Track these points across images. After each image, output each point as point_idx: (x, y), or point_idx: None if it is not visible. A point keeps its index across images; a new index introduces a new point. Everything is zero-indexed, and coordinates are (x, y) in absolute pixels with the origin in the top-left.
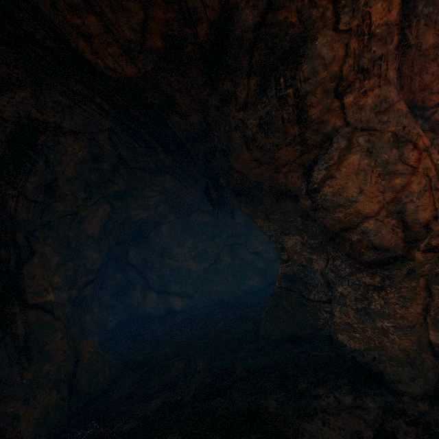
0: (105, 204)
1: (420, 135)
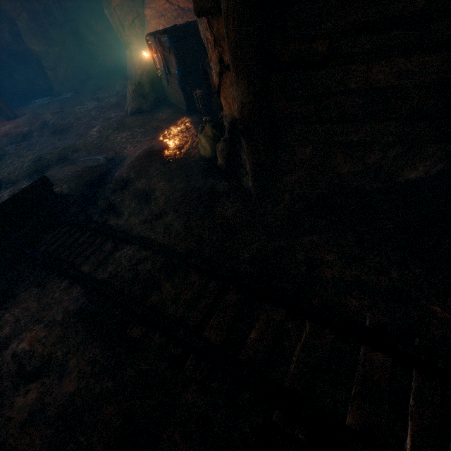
0: None
1: (111, 2)
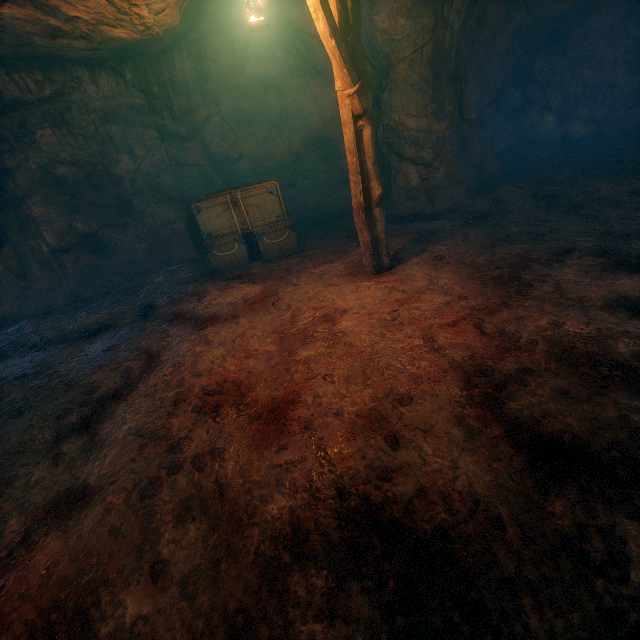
0: (520, 9)
1: None
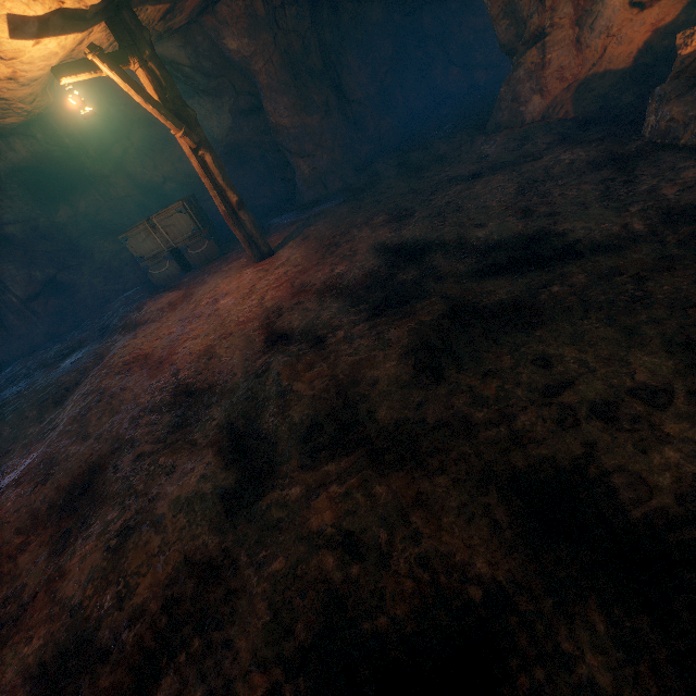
0: None
1: None
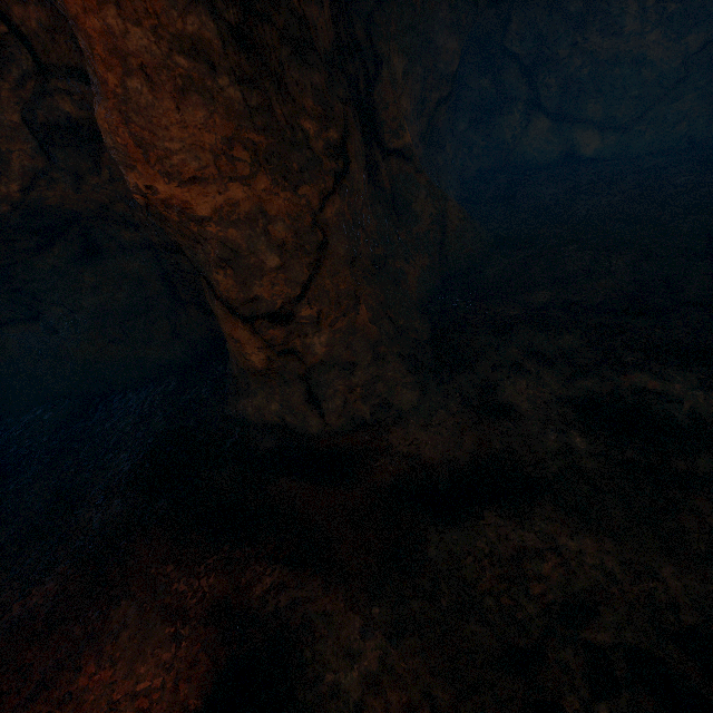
0: None
1: None
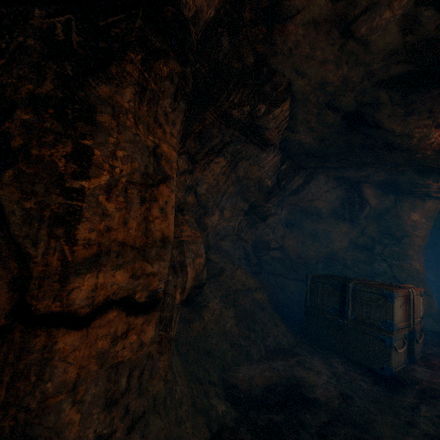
0: None
1: None
